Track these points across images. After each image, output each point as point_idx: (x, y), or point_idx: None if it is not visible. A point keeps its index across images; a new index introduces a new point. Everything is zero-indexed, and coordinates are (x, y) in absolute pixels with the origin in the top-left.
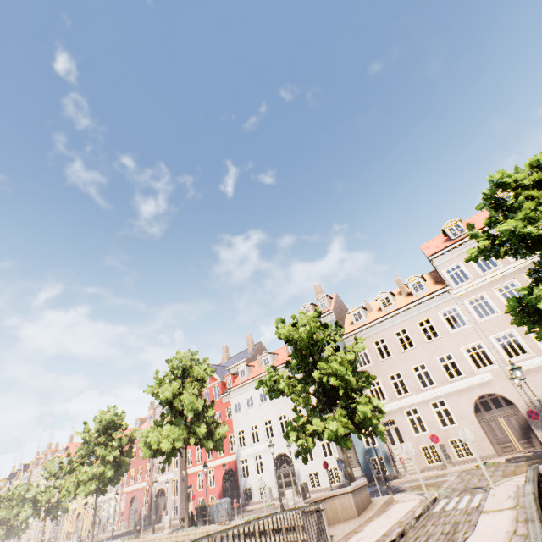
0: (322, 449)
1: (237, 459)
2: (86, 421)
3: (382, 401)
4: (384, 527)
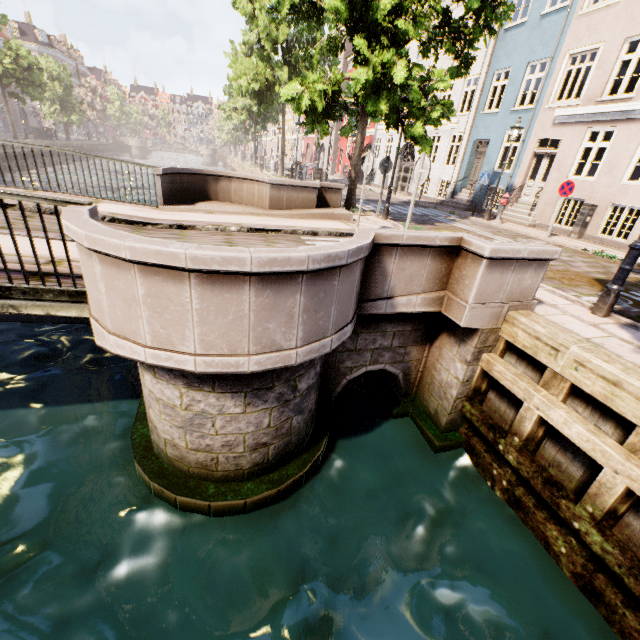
0: (447, 153)
1: (374, 136)
2: (232, 41)
3: (569, 101)
4: (218, 220)
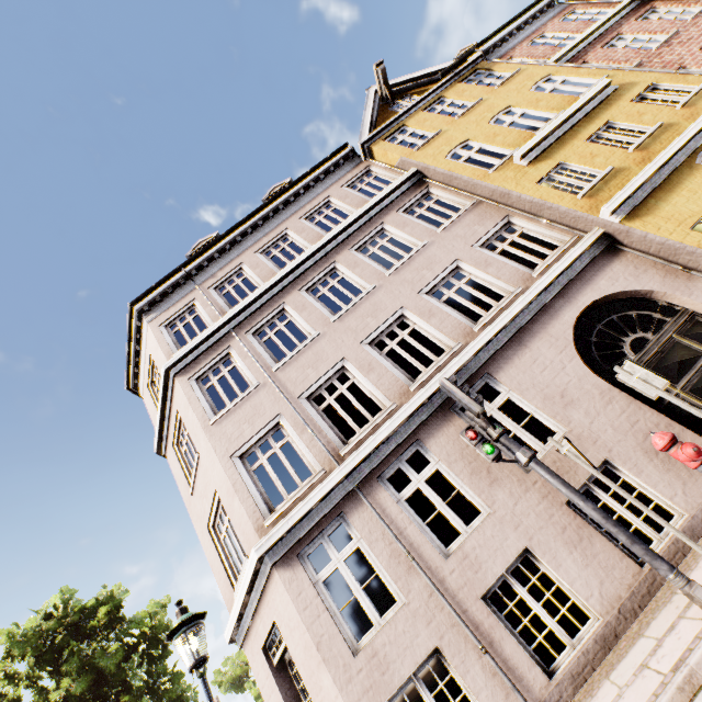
0: None
1: None
2: None
3: None
4: None
